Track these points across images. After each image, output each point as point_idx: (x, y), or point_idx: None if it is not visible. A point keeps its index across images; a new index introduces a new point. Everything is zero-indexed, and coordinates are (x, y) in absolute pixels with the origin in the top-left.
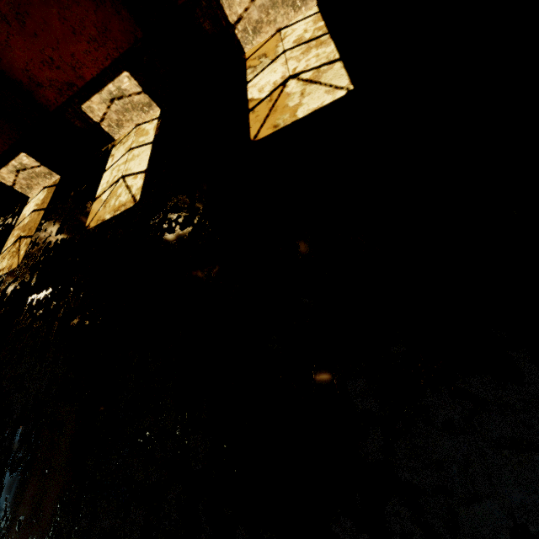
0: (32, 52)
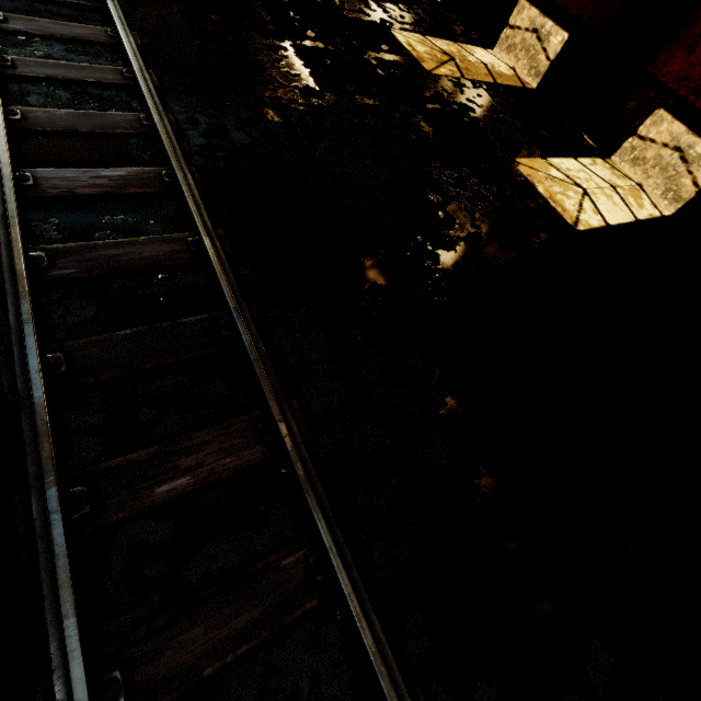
0: None
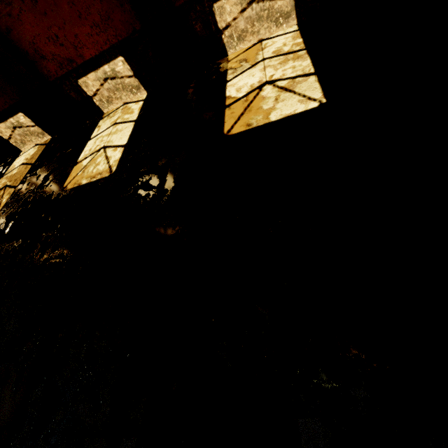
0: (40, 28)
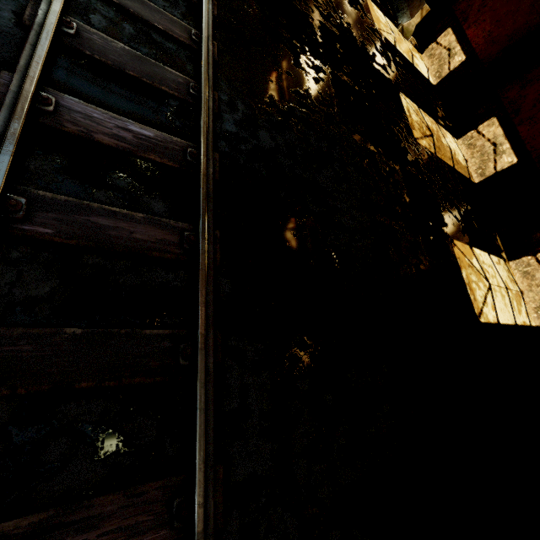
0: None
